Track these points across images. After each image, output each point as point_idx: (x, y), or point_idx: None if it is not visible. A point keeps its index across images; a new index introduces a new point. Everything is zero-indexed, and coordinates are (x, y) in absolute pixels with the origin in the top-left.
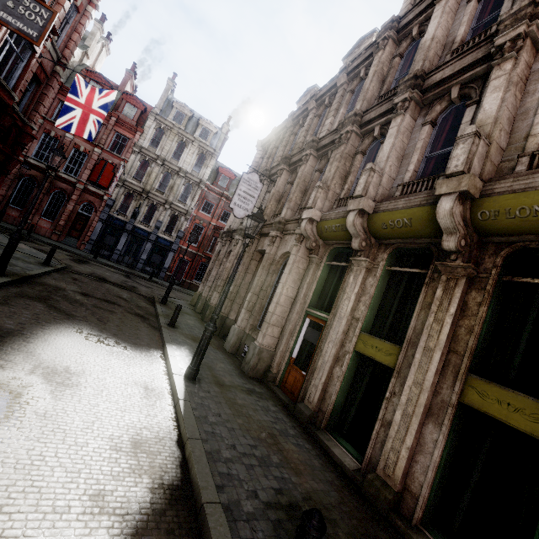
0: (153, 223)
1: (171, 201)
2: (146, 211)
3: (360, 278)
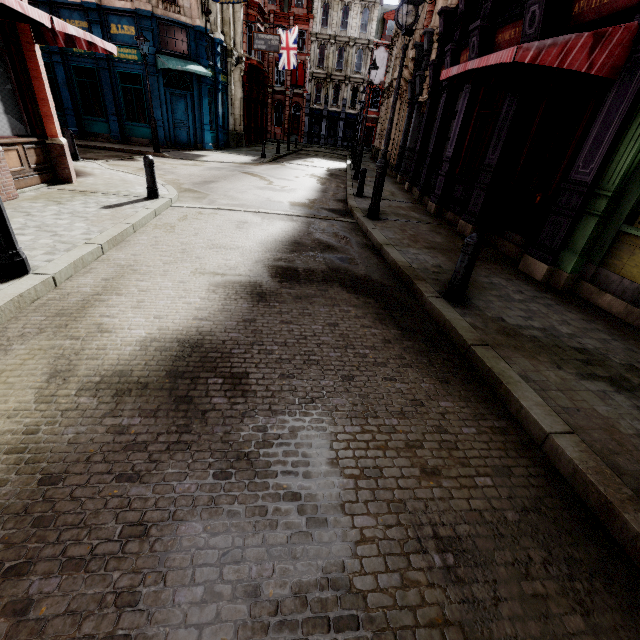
0: (340, 103)
1: (349, 76)
2: (333, 94)
3: (406, 105)
